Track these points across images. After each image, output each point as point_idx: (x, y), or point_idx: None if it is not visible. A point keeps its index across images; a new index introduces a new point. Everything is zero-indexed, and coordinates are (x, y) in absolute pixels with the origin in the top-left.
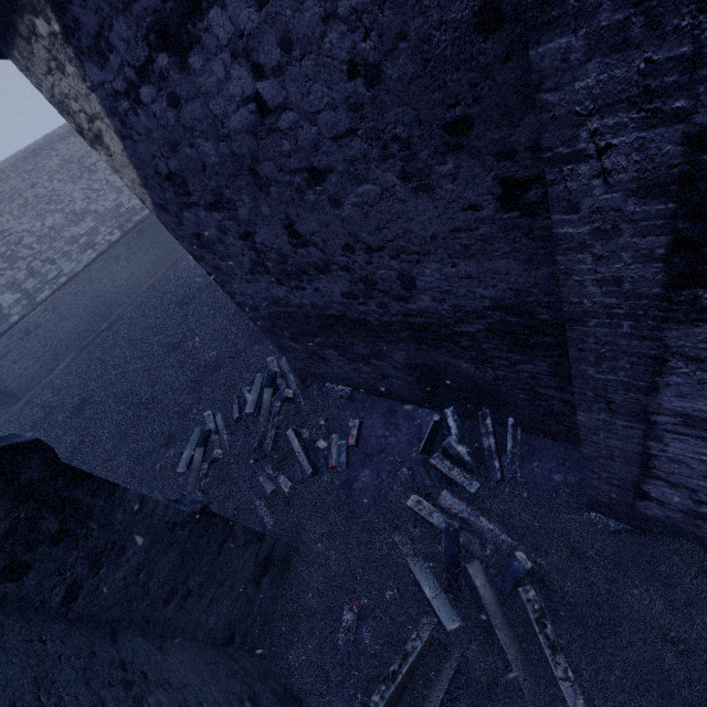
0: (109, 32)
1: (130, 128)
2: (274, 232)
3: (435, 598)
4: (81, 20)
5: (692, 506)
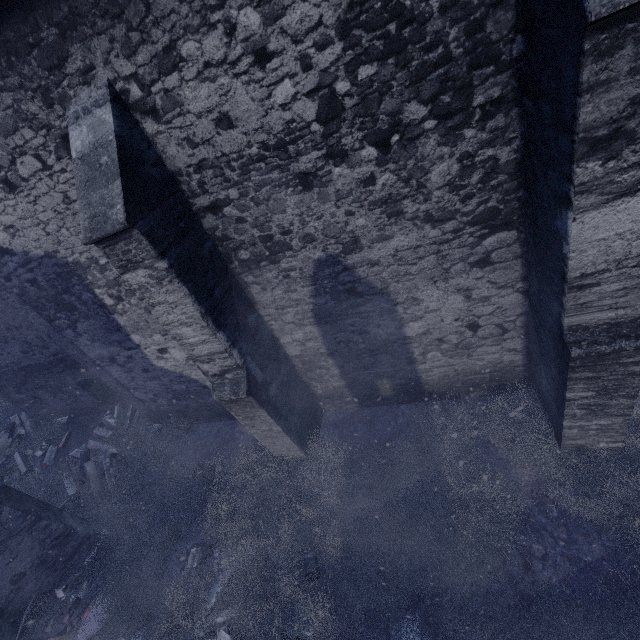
0: None
1: None
2: None
3: (70, 487)
4: None
5: (148, 396)
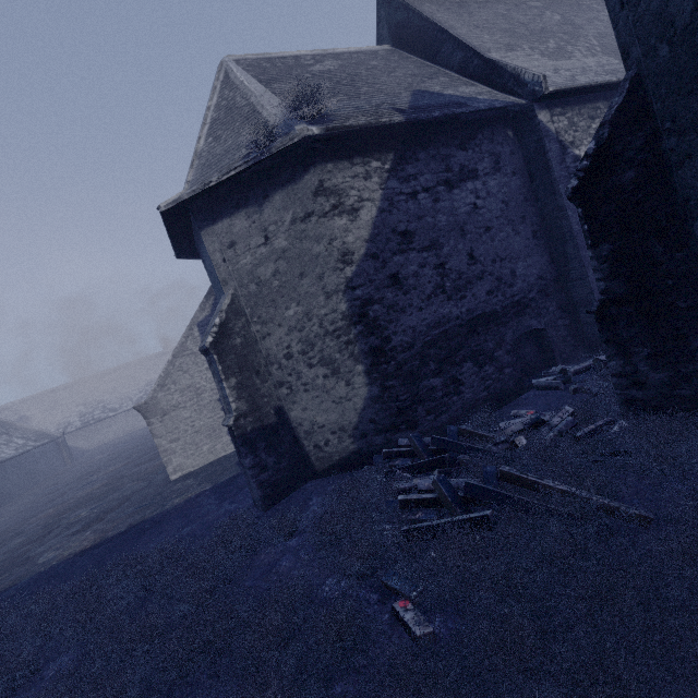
0: (420, 176)
1: (394, 208)
2: (460, 259)
3: None
4: (407, 170)
5: None
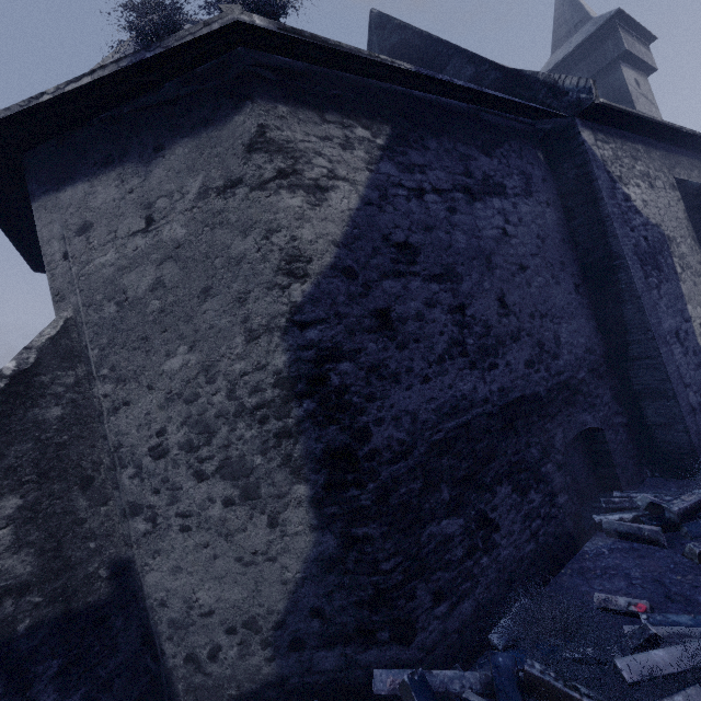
0: (429, 170)
1: (388, 203)
2: (487, 303)
3: None
4: (410, 155)
5: (697, 400)
